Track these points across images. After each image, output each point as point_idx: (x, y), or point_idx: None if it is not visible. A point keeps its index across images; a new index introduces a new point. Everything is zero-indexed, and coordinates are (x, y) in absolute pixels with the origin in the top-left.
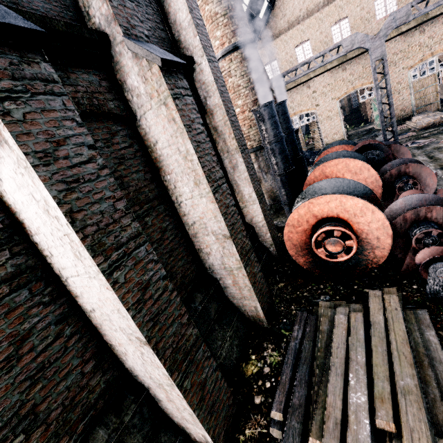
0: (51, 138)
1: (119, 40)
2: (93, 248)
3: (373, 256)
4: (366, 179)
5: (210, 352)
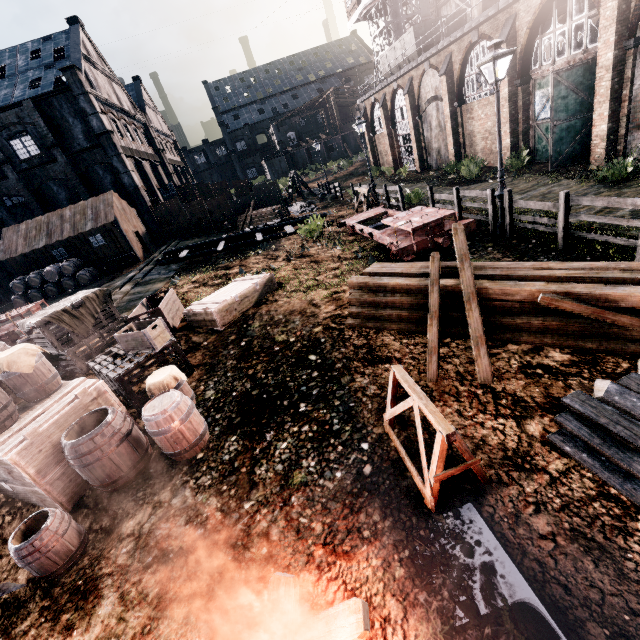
0: None
1: None
2: None
3: None
4: None
5: None
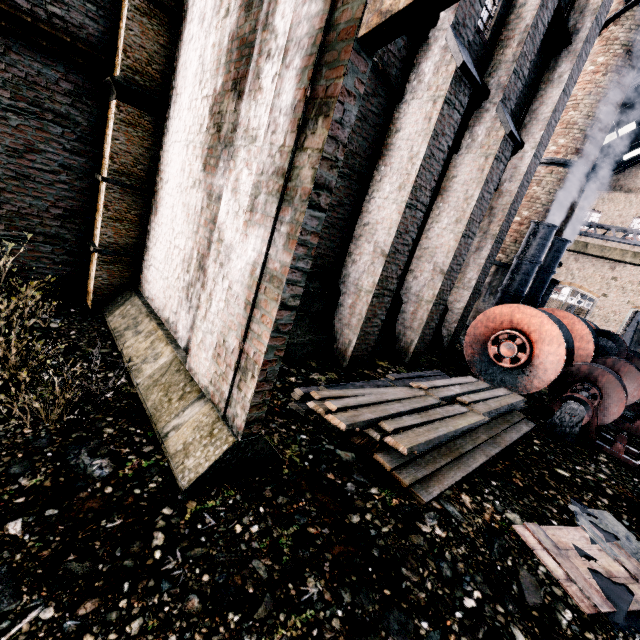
0: (443, 130)
1: (494, 101)
2: (413, 189)
3: (530, 383)
4: (579, 349)
5: None
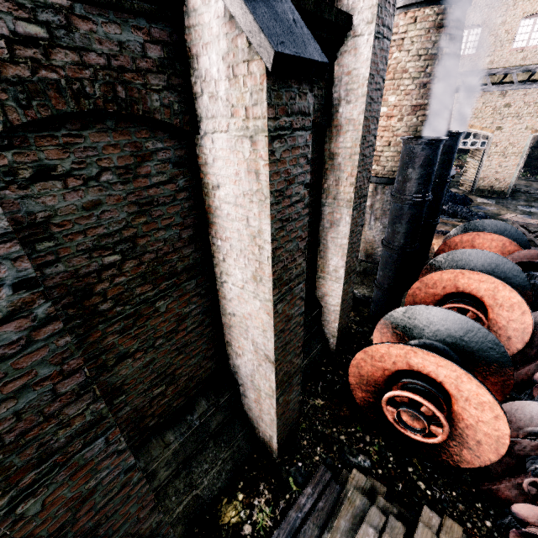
0: None
1: None
2: None
3: (457, 452)
4: (510, 321)
5: (189, 478)
